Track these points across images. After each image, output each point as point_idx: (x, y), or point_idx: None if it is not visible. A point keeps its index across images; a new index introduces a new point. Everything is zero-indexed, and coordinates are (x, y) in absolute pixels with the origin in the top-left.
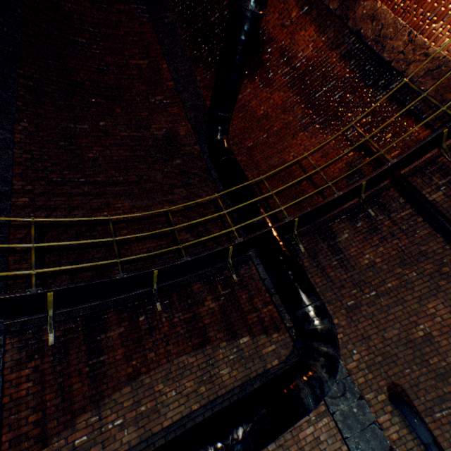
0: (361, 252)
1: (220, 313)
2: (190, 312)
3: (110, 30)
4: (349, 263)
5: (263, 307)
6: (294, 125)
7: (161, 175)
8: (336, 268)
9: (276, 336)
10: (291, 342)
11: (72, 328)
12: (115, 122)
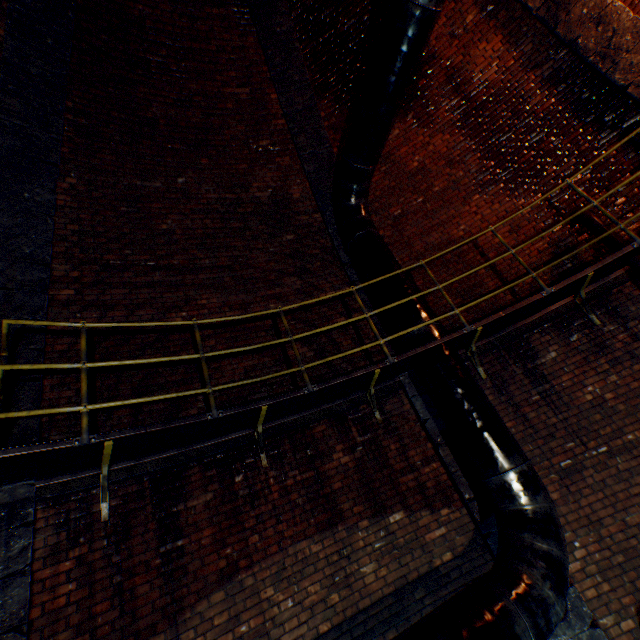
0: (580, 382)
1: (356, 472)
2: (311, 470)
3: (196, 44)
4: (559, 399)
5: (424, 465)
6: (466, 184)
7: (265, 258)
8: (539, 406)
9: (446, 513)
10: (471, 524)
11: (135, 494)
12: (200, 179)
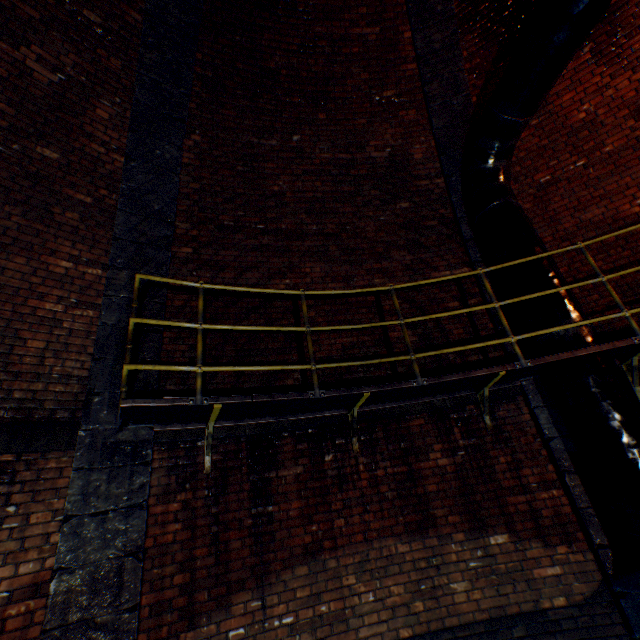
0: None
1: (455, 478)
2: (404, 465)
3: None
4: None
5: (540, 489)
6: None
7: (374, 227)
8: None
9: (564, 551)
10: (596, 574)
11: (233, 453)
12: (315, 137)
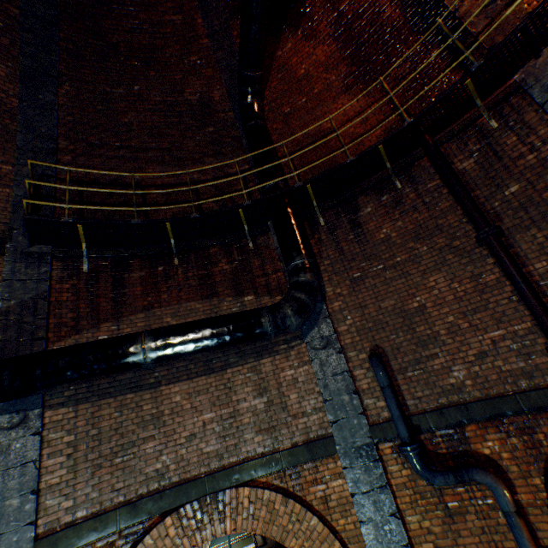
0: (380, 227)
1: (231, 274)
2: (204, 270)
3: None
4: (365, 238)
5: (273, 274)
6: (337, 87)
7: (193, 144)
8: (351, 242)
9: (279, 299)
10: None
11: (102, 265)
12: (150, 87)
